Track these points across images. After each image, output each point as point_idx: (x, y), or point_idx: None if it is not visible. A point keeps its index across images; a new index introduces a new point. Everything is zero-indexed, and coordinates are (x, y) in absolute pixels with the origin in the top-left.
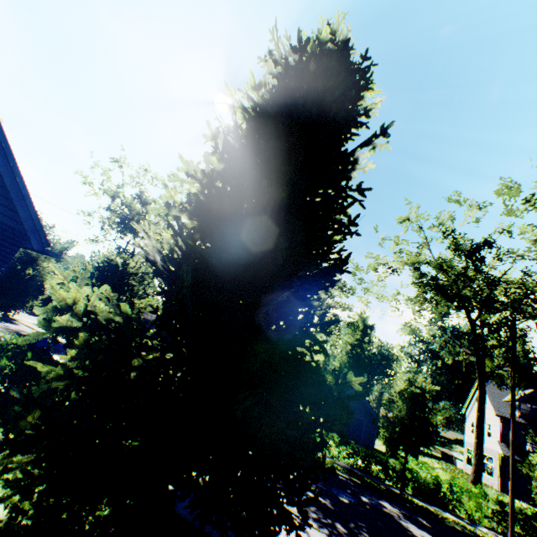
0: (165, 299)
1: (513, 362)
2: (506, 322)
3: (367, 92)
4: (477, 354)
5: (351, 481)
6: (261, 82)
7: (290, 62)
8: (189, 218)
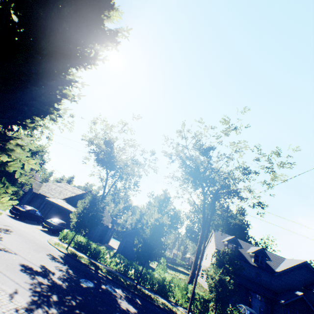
0: None
1: (212, 212)
2: None
3: (114, 16)
4: (204, 210)
5: (106, 277)
6: None
7: None
8: None
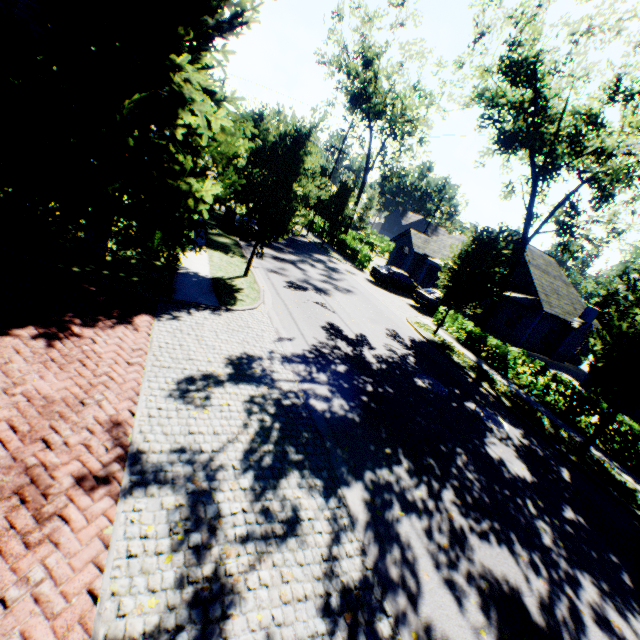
0: None
1: None
2: None
3: None
4: None
5: (495, 399)
6: None
7: None
8: None
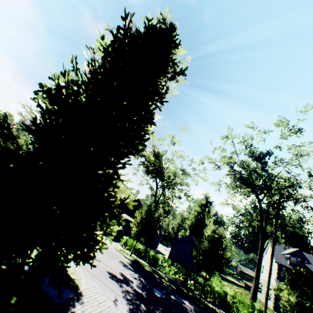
0: (33, 147)
1: (276, 225)
2: (277, 202)
3: (179, 52)
4: (261, 220)
5: (170, 286)
6: (103, 35)
7: (133, 30)
8: (46, 100)
